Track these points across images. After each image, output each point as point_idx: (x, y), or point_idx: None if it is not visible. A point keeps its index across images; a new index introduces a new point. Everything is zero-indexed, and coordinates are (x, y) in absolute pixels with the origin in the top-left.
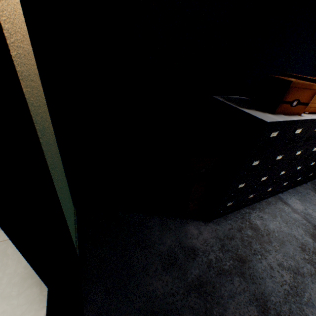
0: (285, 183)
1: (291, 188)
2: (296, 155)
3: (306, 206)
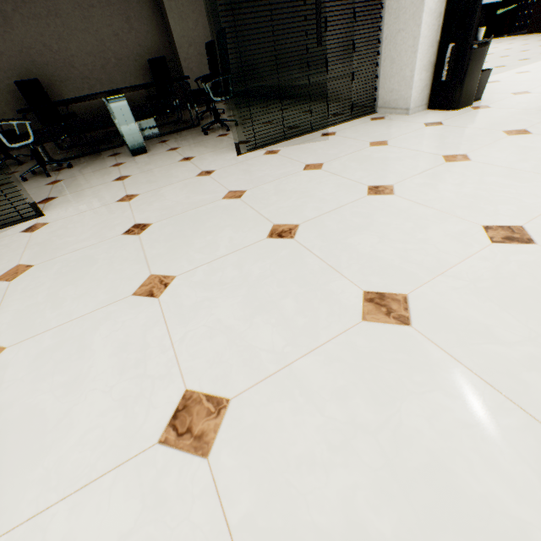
0: None
1: None
2: (534, 2)
3: None
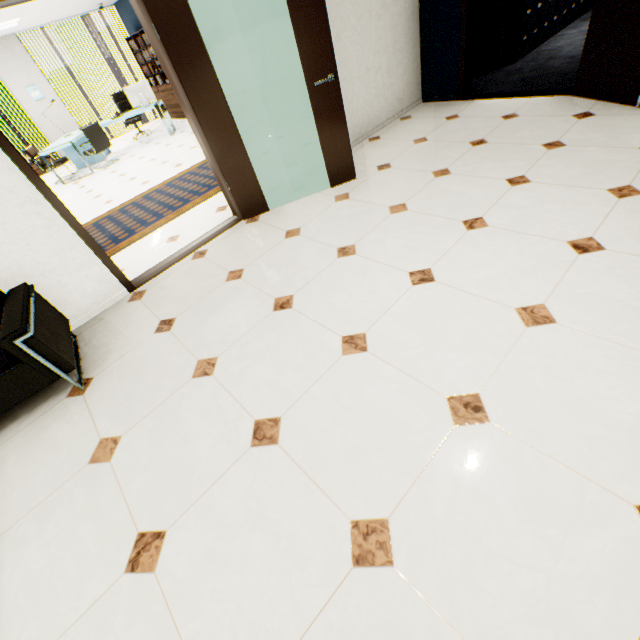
0: (555, 18)
1: (561, 29)
2: None
3: (579, 29)
